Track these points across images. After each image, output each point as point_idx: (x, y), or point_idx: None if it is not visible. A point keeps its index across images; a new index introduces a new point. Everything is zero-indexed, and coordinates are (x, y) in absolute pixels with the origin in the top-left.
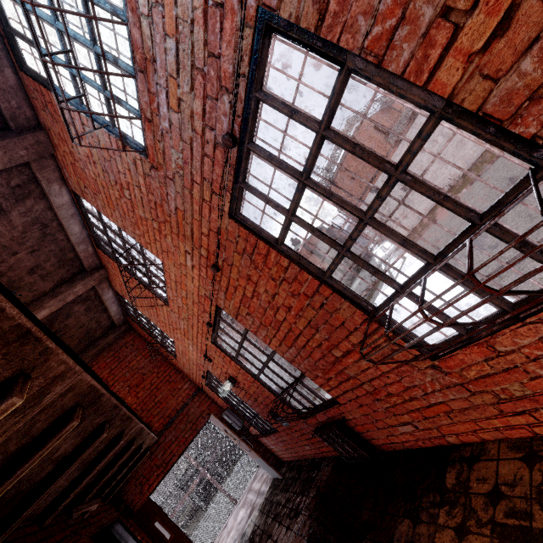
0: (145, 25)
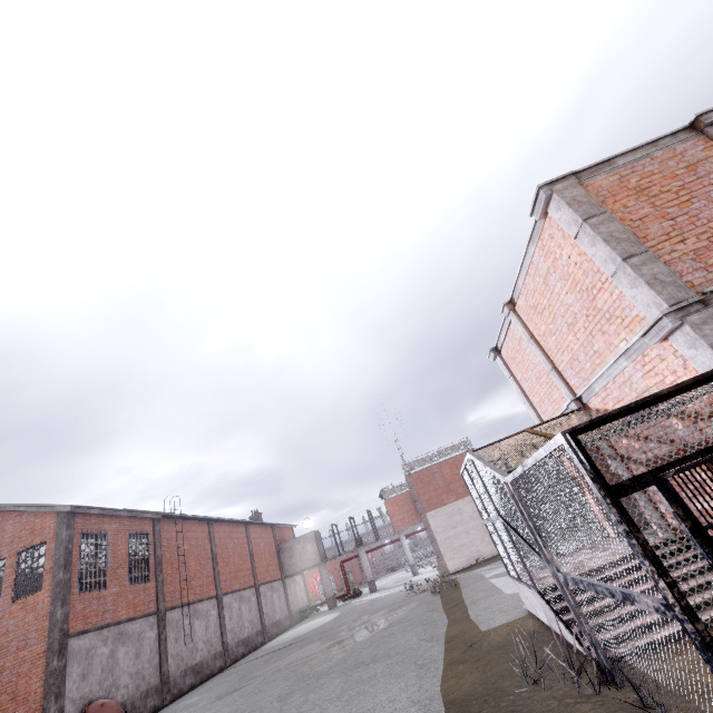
0: None
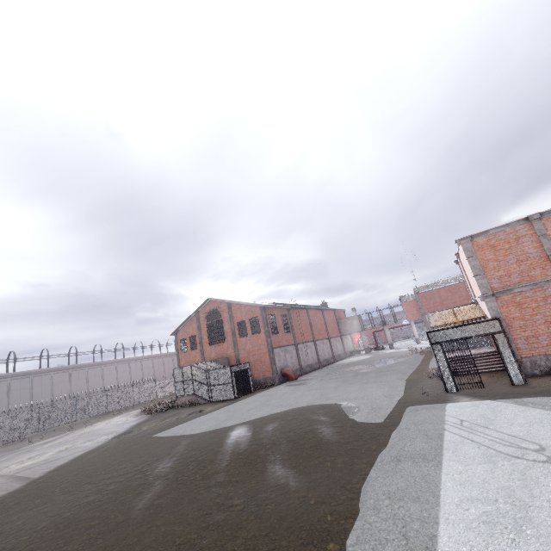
0: None
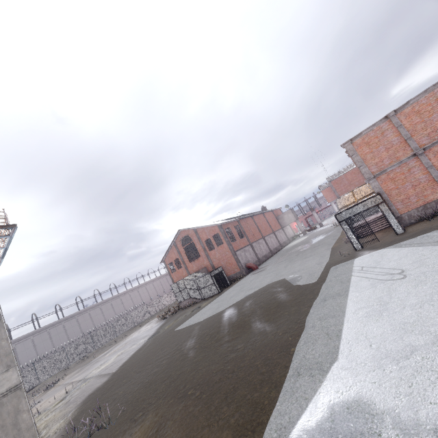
0: None
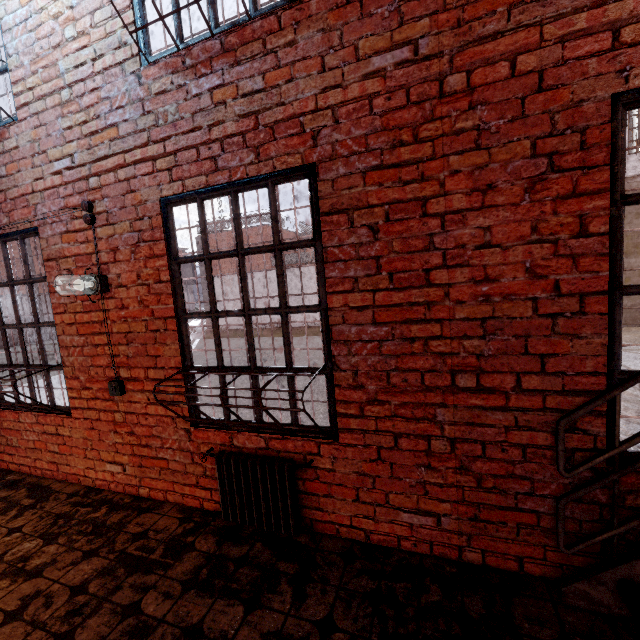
0: (1, 146)
